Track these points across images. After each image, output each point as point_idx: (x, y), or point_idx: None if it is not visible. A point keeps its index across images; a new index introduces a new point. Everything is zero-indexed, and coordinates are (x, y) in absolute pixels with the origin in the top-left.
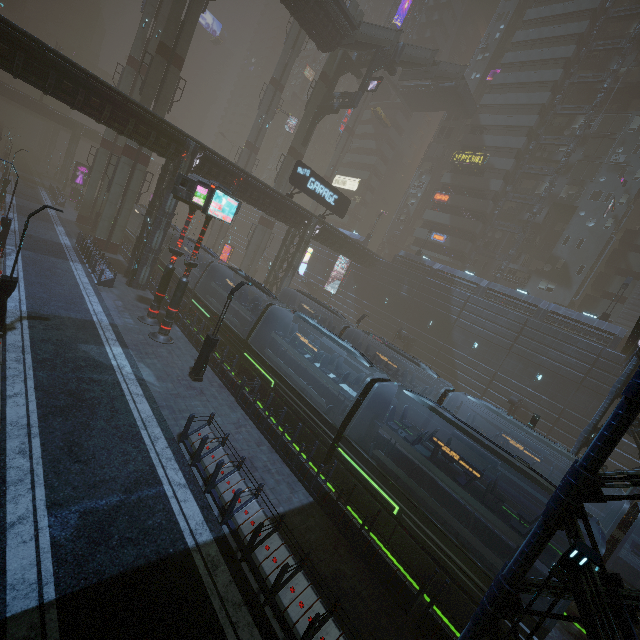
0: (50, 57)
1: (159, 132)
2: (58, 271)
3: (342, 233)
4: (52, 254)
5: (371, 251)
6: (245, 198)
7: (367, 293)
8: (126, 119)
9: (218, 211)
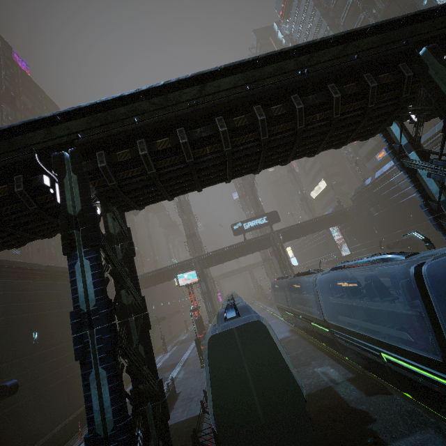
0: (146, 276)
1: (182, 267)
2: (185, 347)
3: (298, 224)
4: (189, 341)
5: (331, 213)
6: (230, 258)
7: (363, 235)
8: (171, 273)
9: (186, 281)
